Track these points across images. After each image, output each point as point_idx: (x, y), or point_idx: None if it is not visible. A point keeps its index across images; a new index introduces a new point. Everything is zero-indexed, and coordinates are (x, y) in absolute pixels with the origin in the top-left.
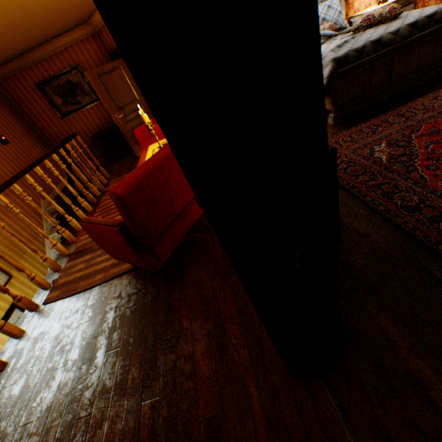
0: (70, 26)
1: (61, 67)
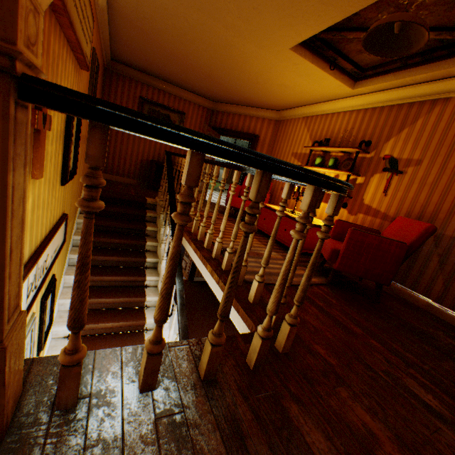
0: (207, 96)
1: (171, 105)
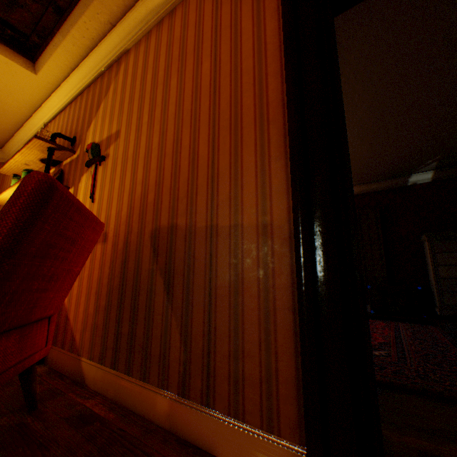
0: None
1: None
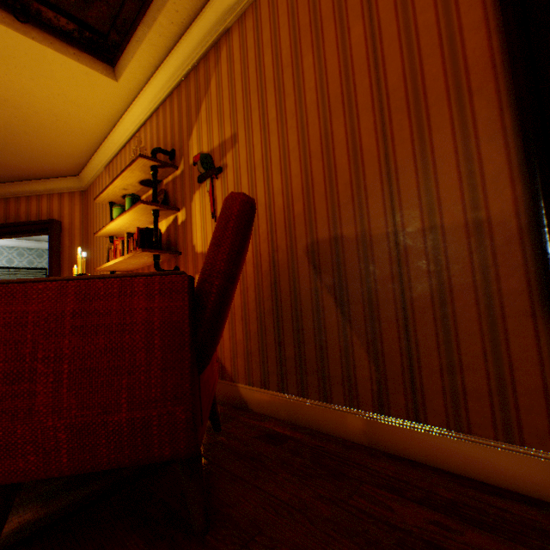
0: None
1: None
